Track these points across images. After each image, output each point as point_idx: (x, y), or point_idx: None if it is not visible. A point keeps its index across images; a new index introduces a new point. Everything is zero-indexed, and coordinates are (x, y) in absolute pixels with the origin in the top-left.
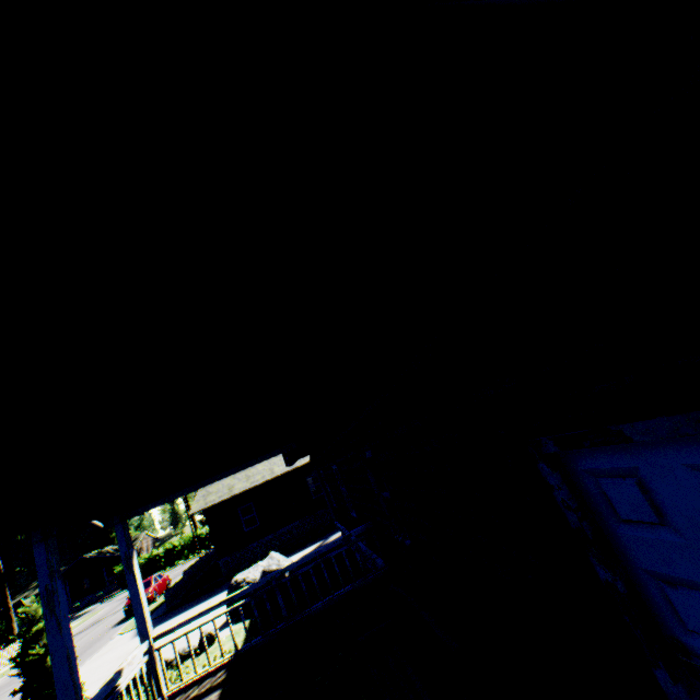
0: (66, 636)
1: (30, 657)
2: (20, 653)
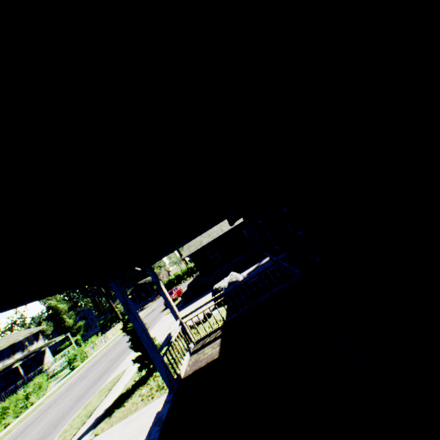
0: (139, 321)
1: (128, 328)
2: (124, 327)
